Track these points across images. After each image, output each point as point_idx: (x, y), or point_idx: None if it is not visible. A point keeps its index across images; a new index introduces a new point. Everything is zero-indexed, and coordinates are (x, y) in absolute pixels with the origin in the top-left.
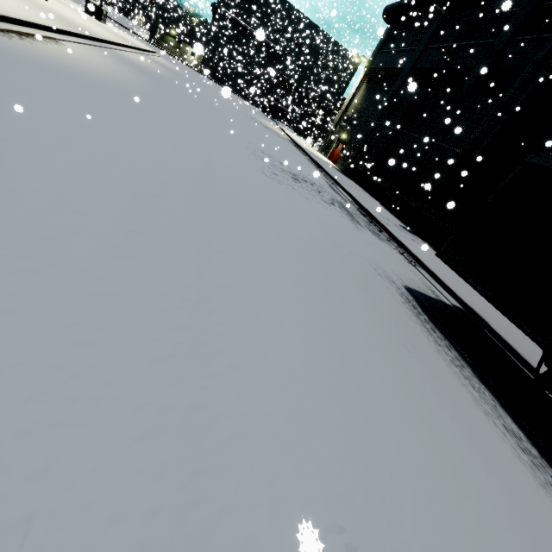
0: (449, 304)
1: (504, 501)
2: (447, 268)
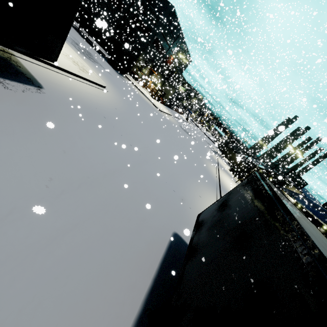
0: (75, 26)
1: (72, 29)
2: (77, 24)
